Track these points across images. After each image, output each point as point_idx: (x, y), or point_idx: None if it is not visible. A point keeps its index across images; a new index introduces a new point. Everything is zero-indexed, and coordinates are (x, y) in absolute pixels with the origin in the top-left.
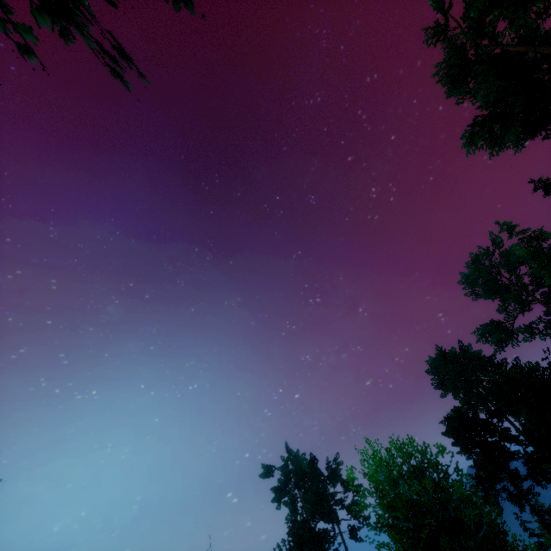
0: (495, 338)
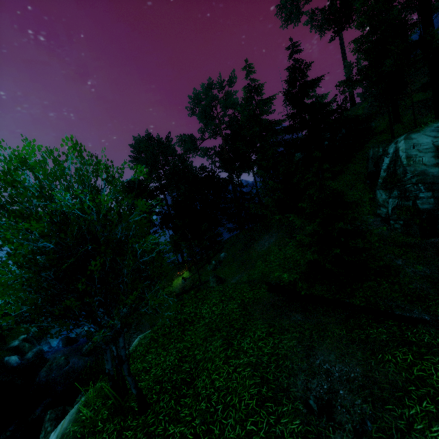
0: (187, 146)
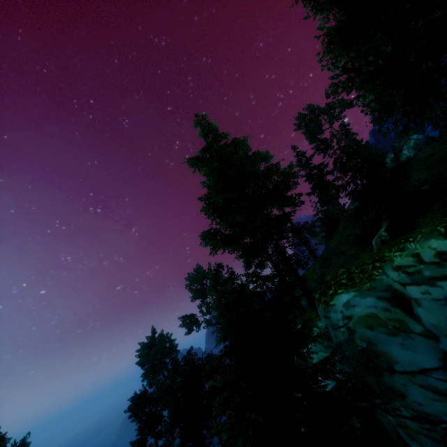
0: (188, 327)
